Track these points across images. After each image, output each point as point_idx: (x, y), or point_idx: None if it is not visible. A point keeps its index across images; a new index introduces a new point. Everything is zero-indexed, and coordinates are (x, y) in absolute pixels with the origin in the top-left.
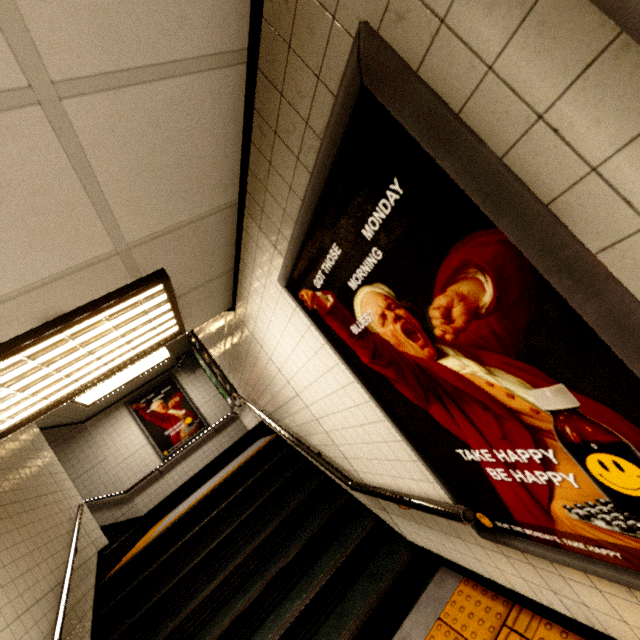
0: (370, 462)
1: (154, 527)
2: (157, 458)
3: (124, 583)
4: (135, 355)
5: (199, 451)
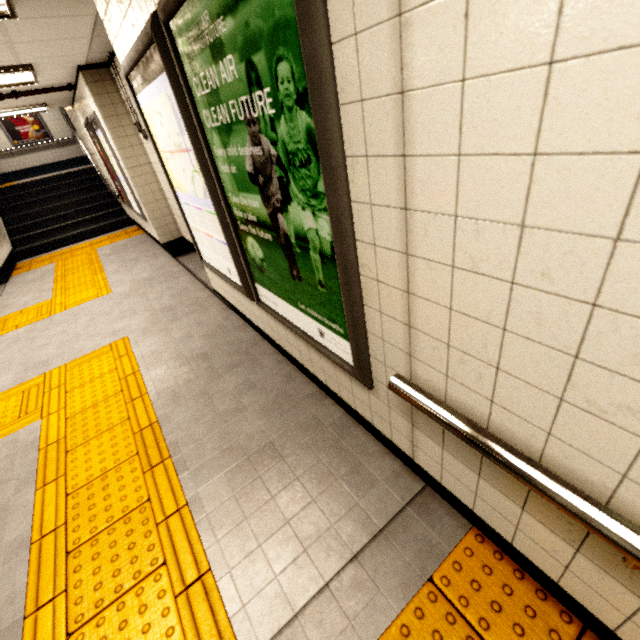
0: (113, 185)
1: (10, 183)
2: (9, 143)
3: (5, 194)
4: (28, 113)
5: (44, 152)
